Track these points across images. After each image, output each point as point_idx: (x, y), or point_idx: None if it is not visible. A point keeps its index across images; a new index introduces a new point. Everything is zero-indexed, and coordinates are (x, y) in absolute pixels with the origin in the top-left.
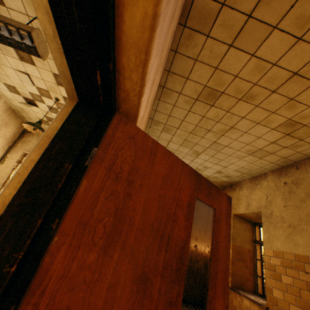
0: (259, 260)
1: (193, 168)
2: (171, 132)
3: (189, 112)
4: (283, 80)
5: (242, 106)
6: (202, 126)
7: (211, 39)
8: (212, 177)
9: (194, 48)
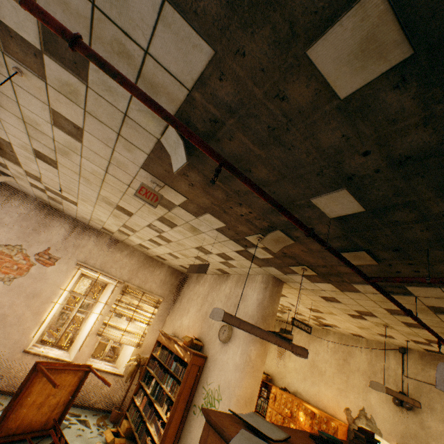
0: None
1: None
2: None
3: None
4: None
5: None
6: None
7: None
8: None
9: None
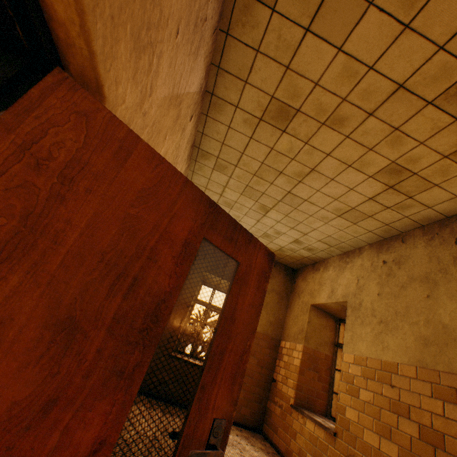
0: (338, 370)
1: (261, 233)
2: (226, 172)
3: (251, 140)
4: (384, 95)
5: (326, 136)
6: (270, 165)
7: (278, 16)
8: (288, 249)
9: (255, 29)
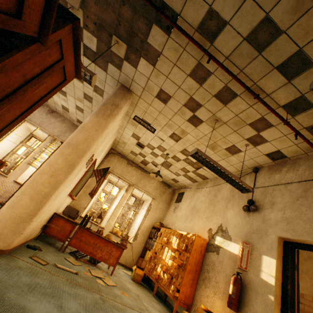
0: None
1: None
2: None
3: None
4: None
5: None
6: None
7: None
8: None
9: None
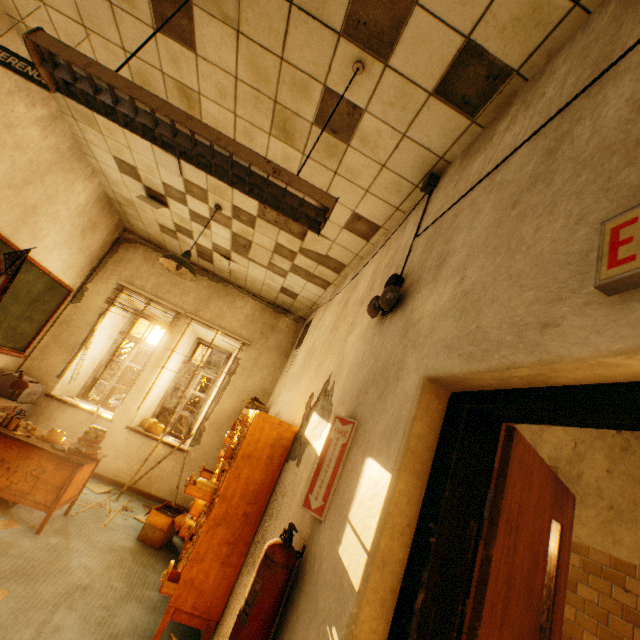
0: None
1: None
2: None
3: None
4: None
5: None
6: None
7: None
8: None
9: None
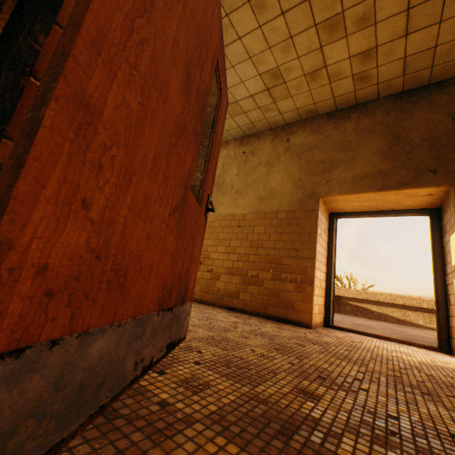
0: None
1: None
2: None
3: None
4: (297, 1)
5: (246, 17)
6: None
7: None
8: None
9: None
